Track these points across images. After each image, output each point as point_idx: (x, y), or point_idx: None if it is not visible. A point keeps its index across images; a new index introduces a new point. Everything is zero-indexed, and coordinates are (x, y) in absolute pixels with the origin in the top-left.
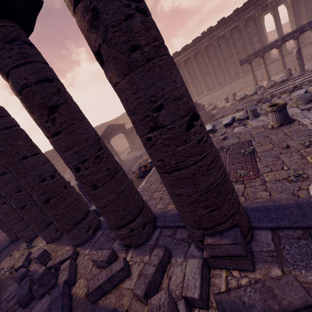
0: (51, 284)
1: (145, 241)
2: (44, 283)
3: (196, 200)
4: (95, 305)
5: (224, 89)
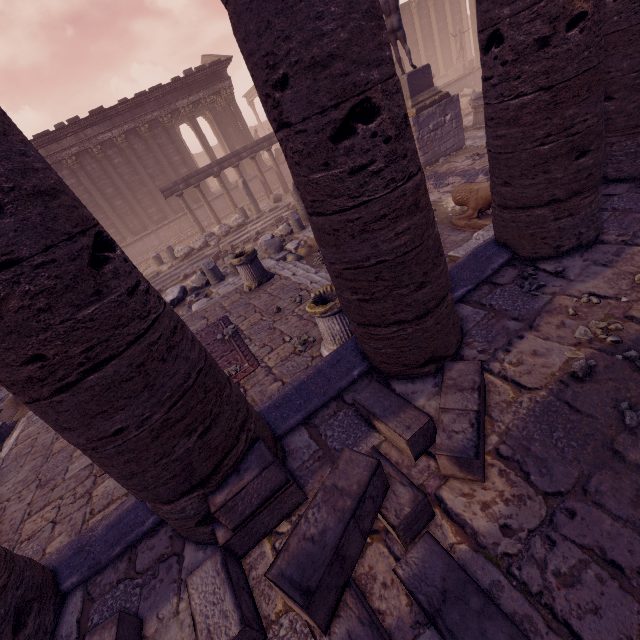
0: None
1: None
2: None
3: (166, 423)
4: None
5: (148, 243)
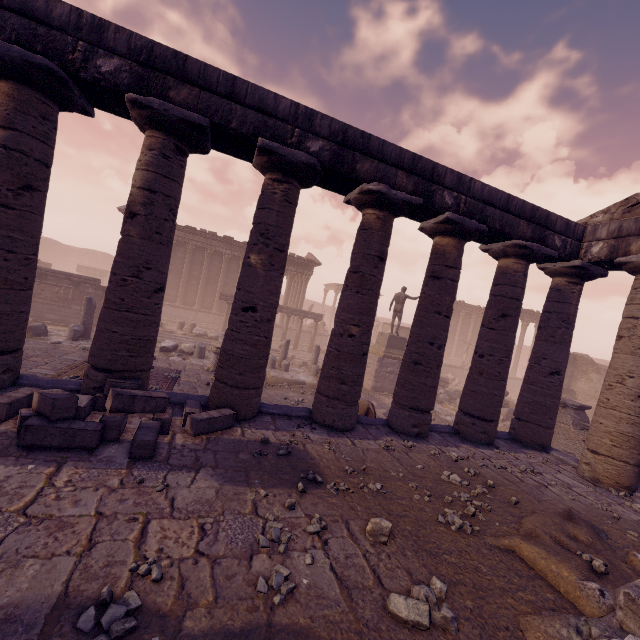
0: None
1: None
2: None
3: (127, 341)
4: None
5: (187, 314)
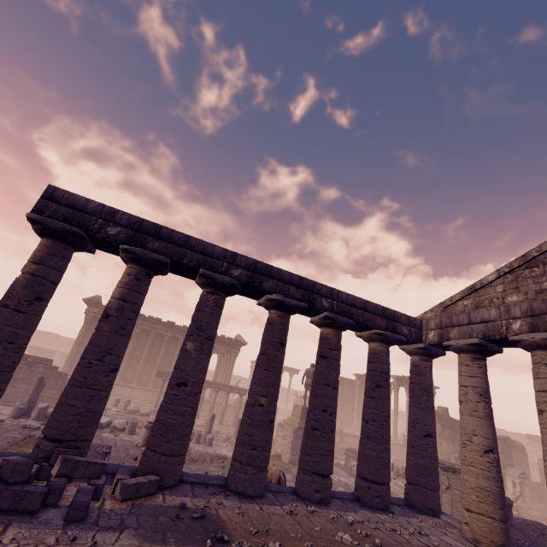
0: None
1: None
2: None
3: (80, 413)
4: None
5: (123, 391)
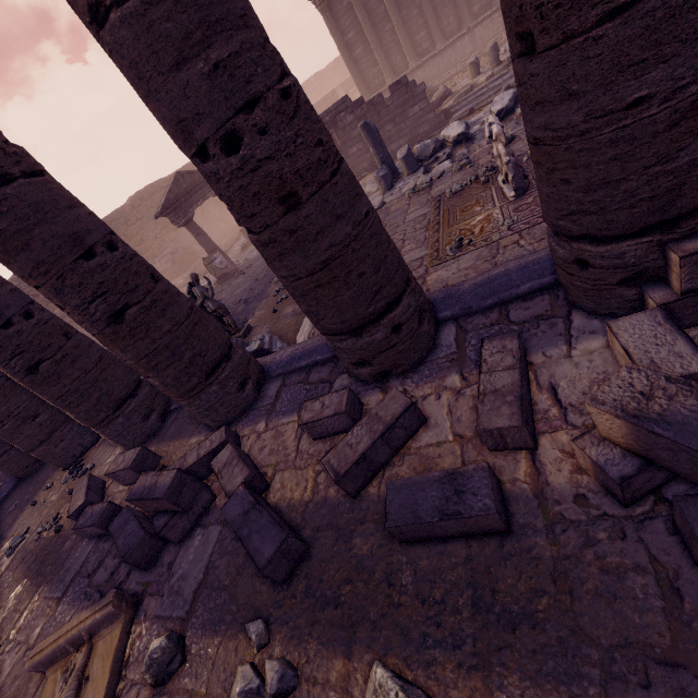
0: (200, 507)
1: (426, 354)
2: (186, 504)
3: (696, 105)
4: (360, 500)
5: (459, 50)
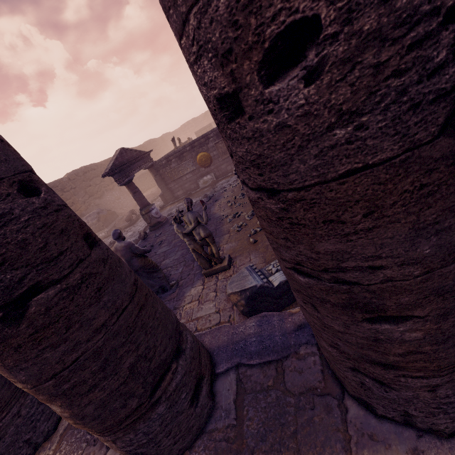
0: None
1: None
2: None
3: None
4: None
5: None
